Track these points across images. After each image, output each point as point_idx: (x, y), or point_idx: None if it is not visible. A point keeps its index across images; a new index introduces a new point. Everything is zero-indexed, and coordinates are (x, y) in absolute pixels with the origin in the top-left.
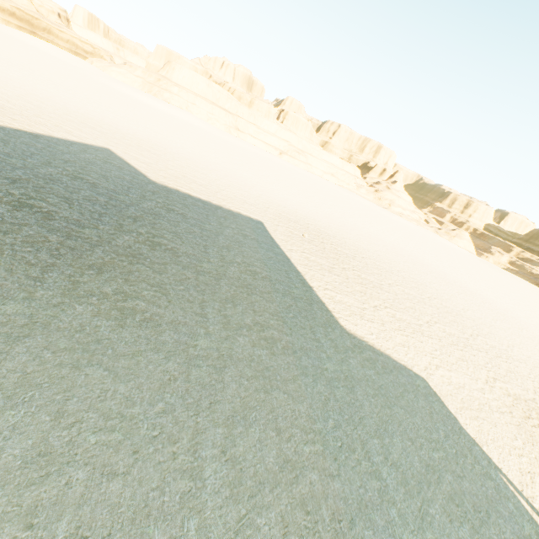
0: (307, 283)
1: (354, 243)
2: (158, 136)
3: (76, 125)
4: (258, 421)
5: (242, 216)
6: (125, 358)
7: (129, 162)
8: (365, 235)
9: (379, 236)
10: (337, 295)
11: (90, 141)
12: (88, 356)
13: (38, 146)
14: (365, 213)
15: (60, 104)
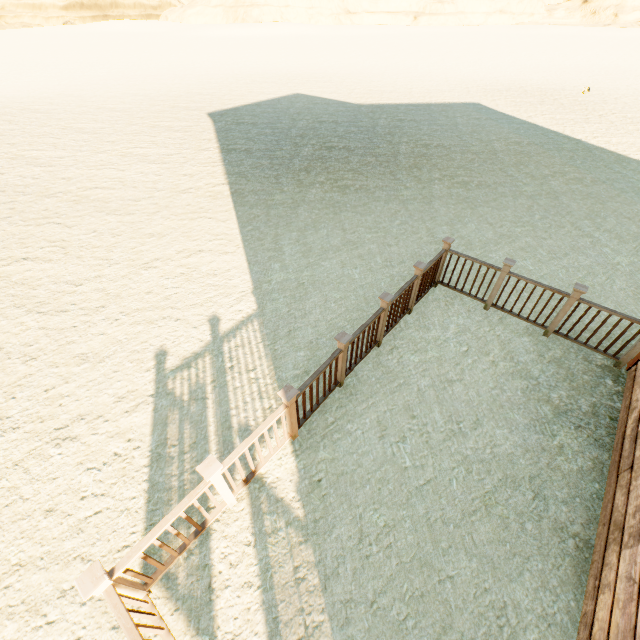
0: (572, 138)
1: (594, 88)
2: (303, 65)
3: (255, 86)
4: (609, 216)
5: (455, 105)
6: (491, 202)
7: (324, 98)
8: (600, 74)
9: (621, 67)
10: (611, 139)
11: (280, 93)
12: (471, 204)
13: (269, 111)
14: (581, 46)
15: (219, 74)
